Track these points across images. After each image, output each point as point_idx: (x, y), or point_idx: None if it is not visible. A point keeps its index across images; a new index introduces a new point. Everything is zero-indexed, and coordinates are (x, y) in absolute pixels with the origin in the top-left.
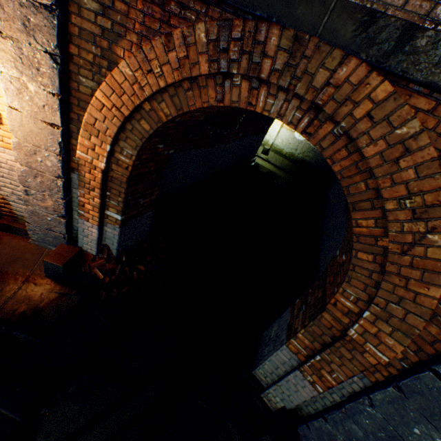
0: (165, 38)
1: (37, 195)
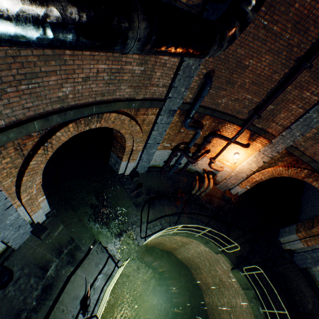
0: (295, 168)
1: (231, 179)
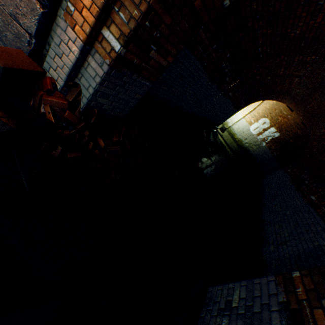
0: None
1: None
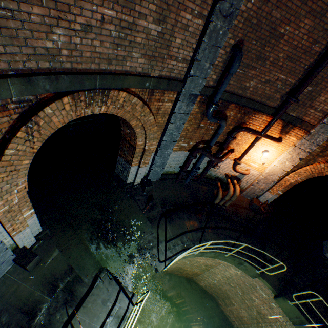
0: None
1: (259, 184)
